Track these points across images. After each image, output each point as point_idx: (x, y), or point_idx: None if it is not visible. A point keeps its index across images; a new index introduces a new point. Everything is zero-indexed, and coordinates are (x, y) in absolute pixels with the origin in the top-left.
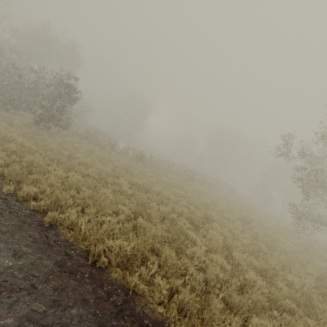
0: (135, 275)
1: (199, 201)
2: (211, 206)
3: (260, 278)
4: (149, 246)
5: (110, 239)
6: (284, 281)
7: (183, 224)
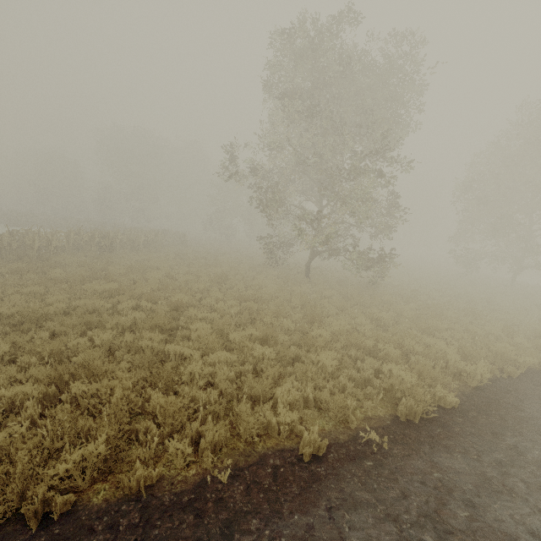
0: (136, 468)
1: (148, 285)
2: (170, 283)
3: (267, 347)
4: (127, 414)
5: (59, 465)
6: (282, 330)
7: (149, 340)
